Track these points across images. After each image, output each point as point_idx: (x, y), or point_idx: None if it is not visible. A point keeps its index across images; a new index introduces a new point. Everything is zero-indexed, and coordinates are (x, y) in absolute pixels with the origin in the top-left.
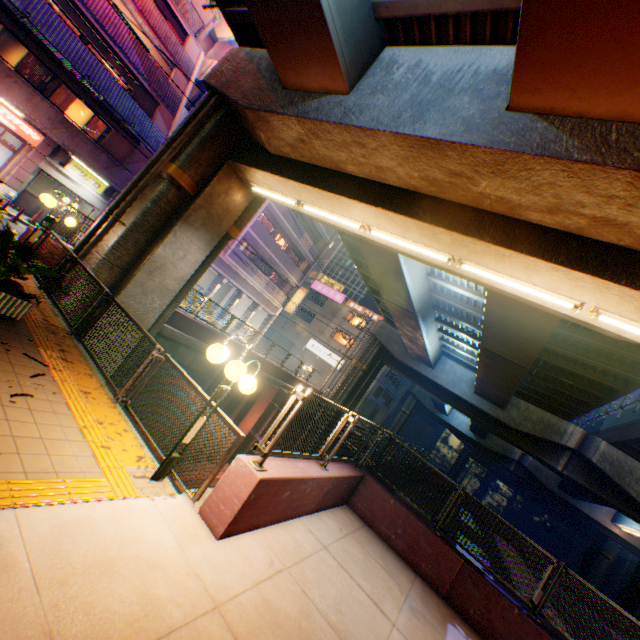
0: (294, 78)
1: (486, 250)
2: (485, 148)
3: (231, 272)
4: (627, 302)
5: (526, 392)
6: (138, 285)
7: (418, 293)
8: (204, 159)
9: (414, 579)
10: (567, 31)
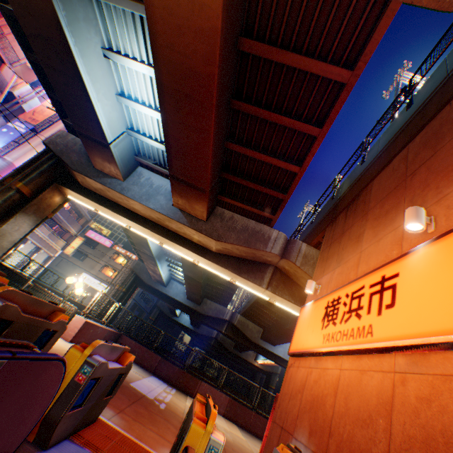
0: (101, 167)
1: (169, 242)
2: (166, 216)
3: None
4: (202, 260)
5: (209, 295)
6: None
7: (156, 248)
8: (41, 181)
9: (142, 368)
10: (181, 197)
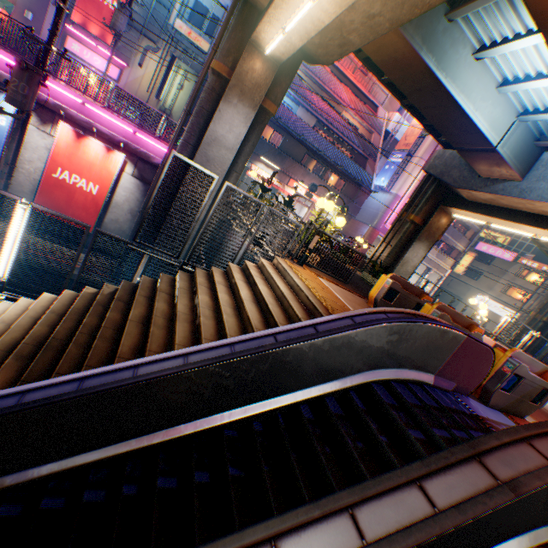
0: (485, 174)
1: None
2: None
3: None
4: None
5: None
6: (396, 271)
7: None
8: (426, 208)
9: None
10: None
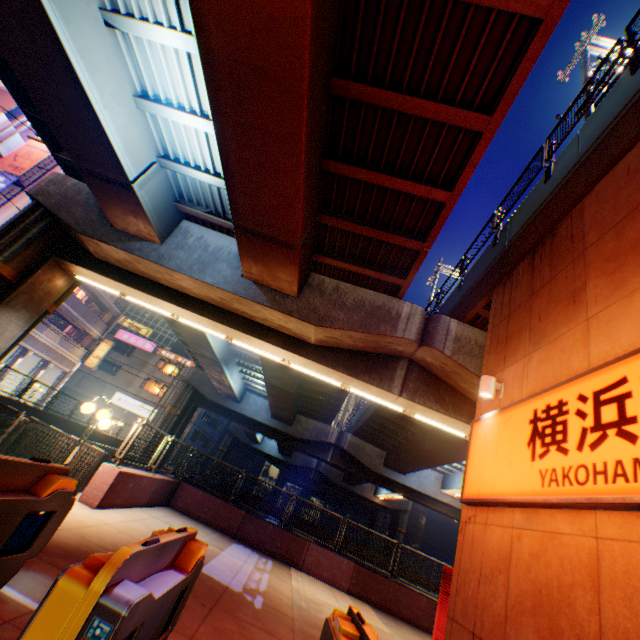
0: (122, 225)
1: (242, 335)
2: (233, 293)
3: None
4: (296, 358)
5: (304, 409)
6: None
7: (220, 347)
8: (30, 255)
9: (216, 531)
10: (255, 261)
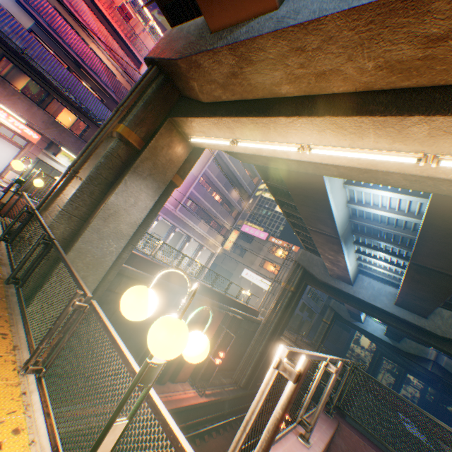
0: (220, 16)
1: None
2: None
3: (181, 222)
4: None
5: (448, 301)
6: (94, 231)
7: (340, 219)
8: (147, 118)
9: None
10: None
